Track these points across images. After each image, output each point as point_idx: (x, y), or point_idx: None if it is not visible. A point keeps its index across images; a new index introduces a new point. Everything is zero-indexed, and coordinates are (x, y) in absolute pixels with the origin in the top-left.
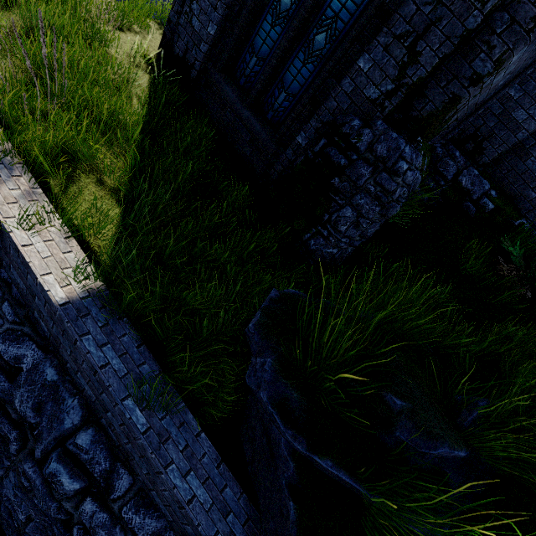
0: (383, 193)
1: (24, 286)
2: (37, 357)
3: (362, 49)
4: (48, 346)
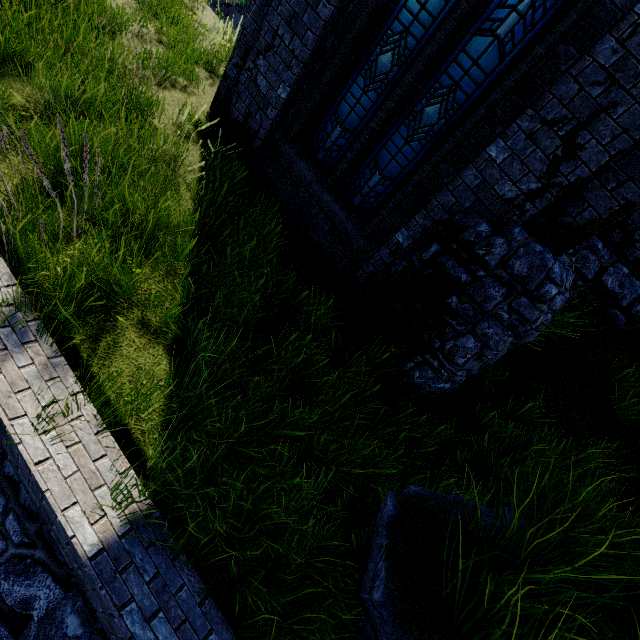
0: (520, 321)
1: (37, 501)
2: (53, 597)
3: (492, 131)
4: (70, 575)
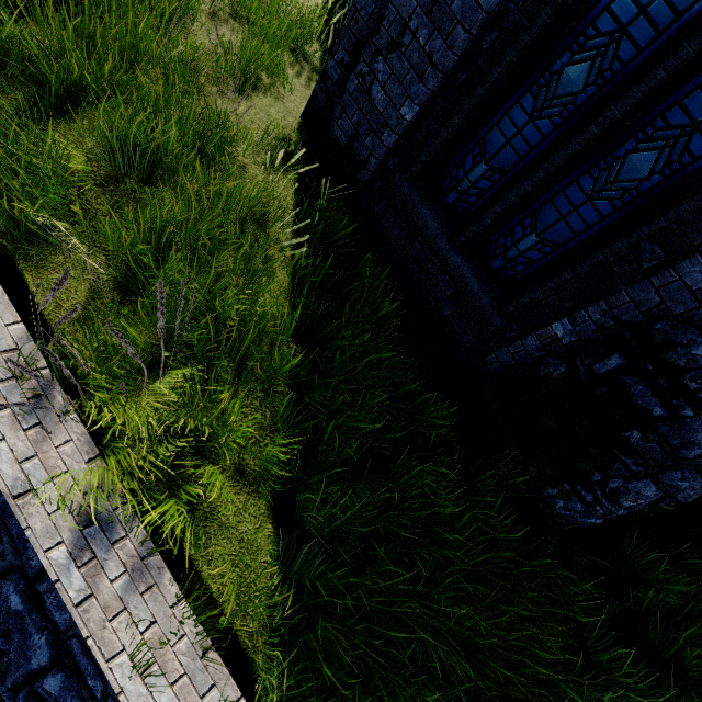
0: None
1: None
2: None
3: None
4: None
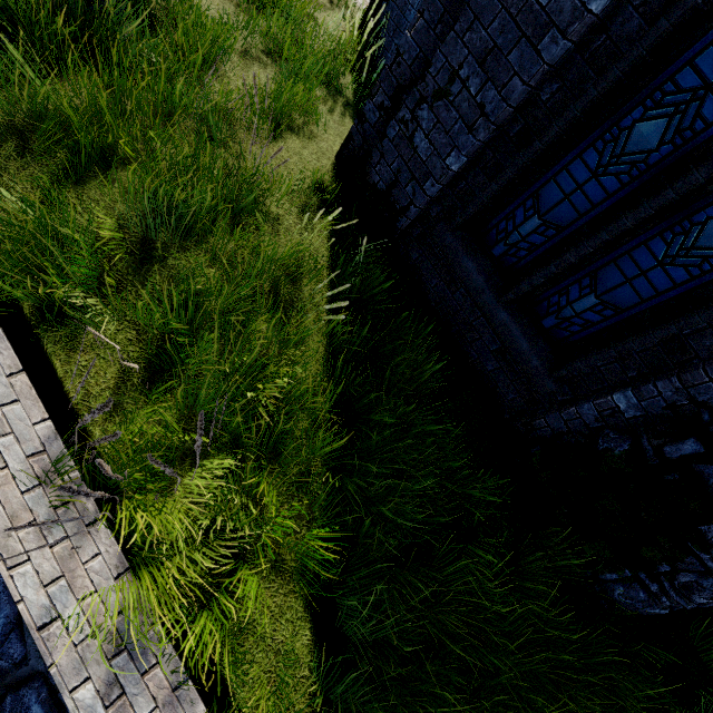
0: None
1: None
2: None
3: None
4: None
